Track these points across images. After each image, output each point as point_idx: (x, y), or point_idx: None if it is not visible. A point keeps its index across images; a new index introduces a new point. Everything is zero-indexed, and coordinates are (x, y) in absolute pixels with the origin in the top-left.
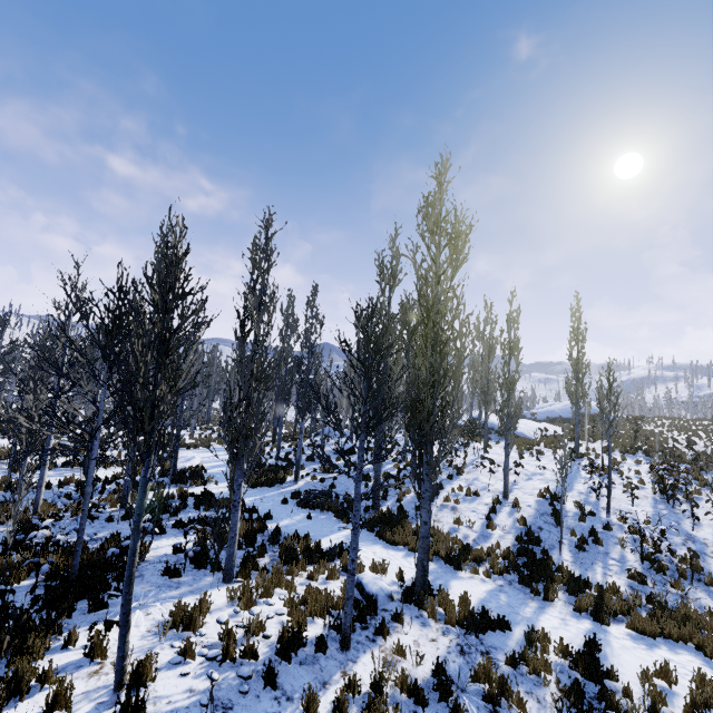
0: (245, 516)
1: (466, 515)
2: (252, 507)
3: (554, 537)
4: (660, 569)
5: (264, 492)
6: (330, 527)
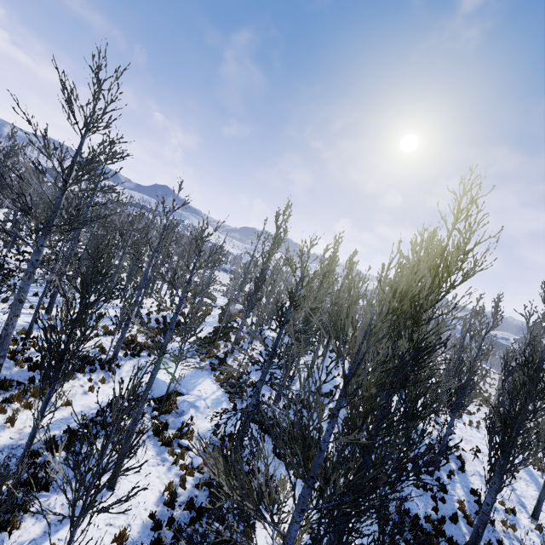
0: None
1: None
2: None
3: None
4: None
5: None
6: None
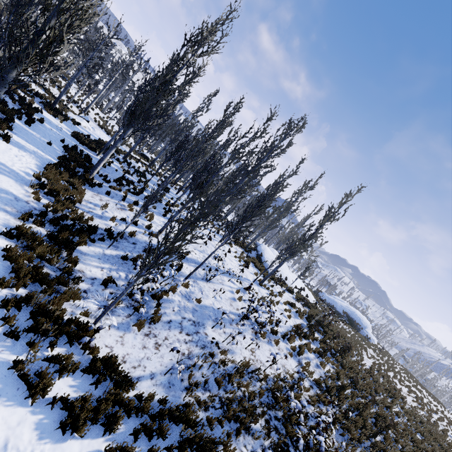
0: (23, 117)
1: (120, 213)
2: (33, 119)
3: (129, 249)
4: (131, 296)
5: (70, 139)
6: (45, 150)
